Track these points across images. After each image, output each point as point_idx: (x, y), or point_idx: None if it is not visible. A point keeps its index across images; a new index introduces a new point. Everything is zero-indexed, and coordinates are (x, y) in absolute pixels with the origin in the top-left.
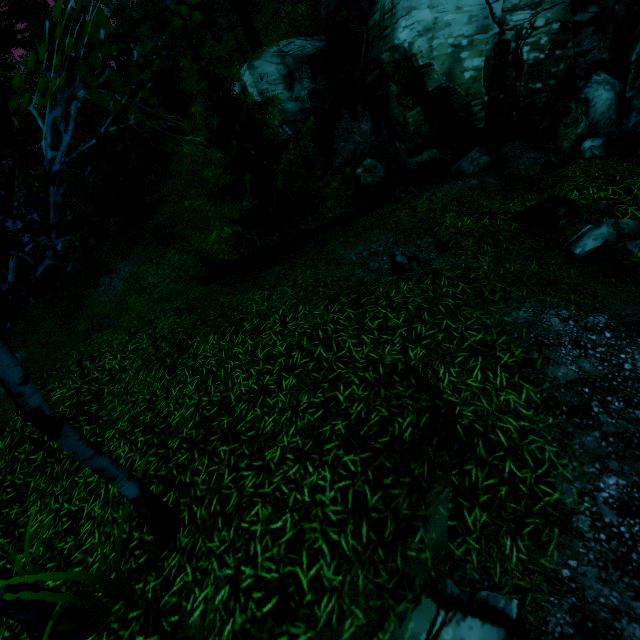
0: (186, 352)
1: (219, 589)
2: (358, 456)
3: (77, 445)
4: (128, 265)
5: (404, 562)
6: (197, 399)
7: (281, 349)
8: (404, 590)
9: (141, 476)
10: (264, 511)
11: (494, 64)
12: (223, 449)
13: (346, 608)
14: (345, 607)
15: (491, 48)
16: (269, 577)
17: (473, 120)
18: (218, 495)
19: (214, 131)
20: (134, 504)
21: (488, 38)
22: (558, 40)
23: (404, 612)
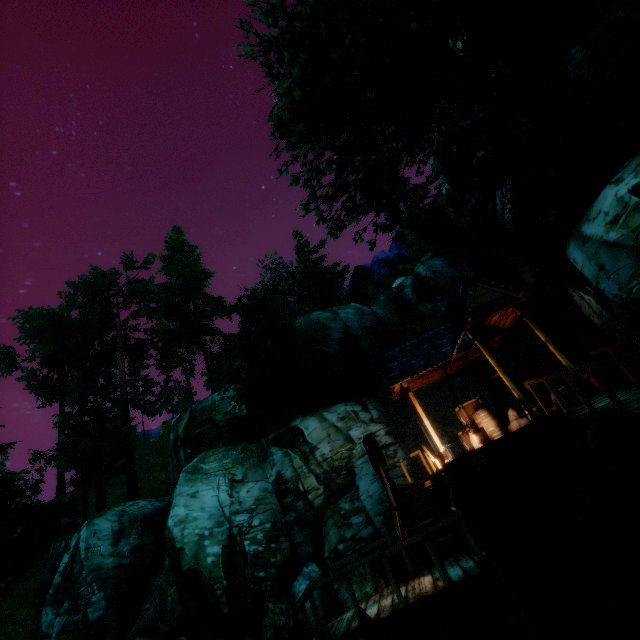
0: None
1: None
2: None
3: None
4: None
5: None
6: None
7: None
8: None
9: None
10: None
11: (229, 551)
12: None
13: None
14: None
15: (226, 538)
16: None
17: (219, 603)
18: None
19: None
20: None
21: (223, 530)
22: (272, 535)
23: None
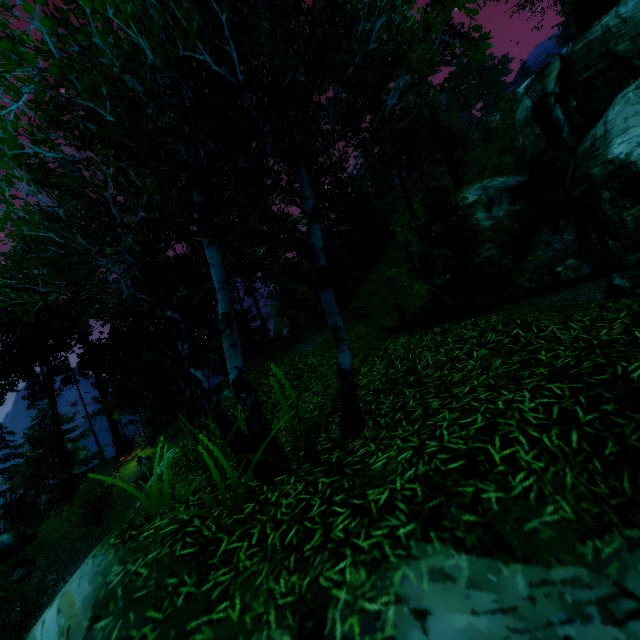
0: (377, 349)
1: (402, 452)
2: (565, 385)
3: (333, 300)
4: (322, 336)
5: (634, 490)
6: (384, 371)
7: (473, 334)
8: (635, 518)
9: (331, 408)
10: (451, 415)
11: None
12: (408, 391)
13: (548, 494)
14: (546, 492)
15: None
16: (456, 447)
17: None
18: (402, 411)
19: (423, 223)
20: (343, 377)
21: None
22: None
23: (636, 540)
